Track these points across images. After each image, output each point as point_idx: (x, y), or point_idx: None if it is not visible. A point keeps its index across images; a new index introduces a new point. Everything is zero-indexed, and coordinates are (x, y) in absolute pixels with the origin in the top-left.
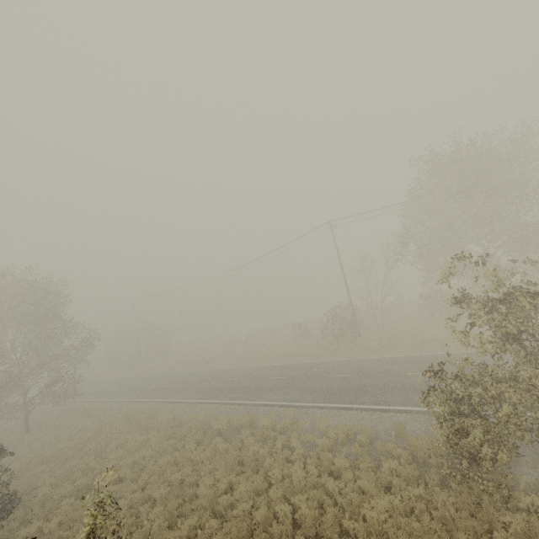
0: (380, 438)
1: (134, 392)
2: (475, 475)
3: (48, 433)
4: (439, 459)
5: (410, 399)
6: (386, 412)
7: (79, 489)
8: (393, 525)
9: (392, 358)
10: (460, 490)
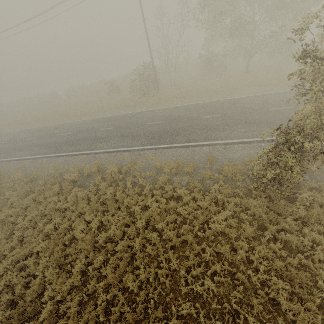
0: (198, 166)
1: None
2: (261, 181)
3: None
4: (242, 177)
5: (209, 136)
6: (196, 146)
7: None
8: (226, 224)
9: (186, 106)
10: (257, 193)
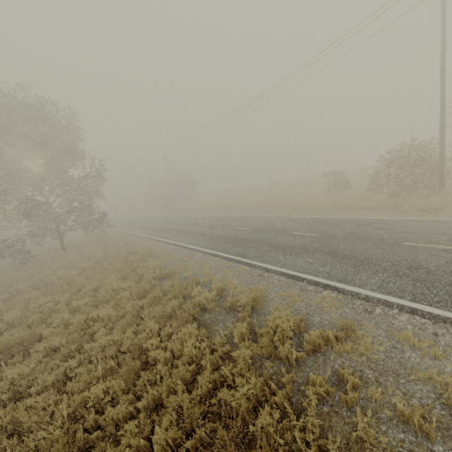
0: None
1: (152, 228)
2: None
3: (75, 255)
4: None
5: None
6: None
7: (11, 346)
8: None
9: None
10: None
